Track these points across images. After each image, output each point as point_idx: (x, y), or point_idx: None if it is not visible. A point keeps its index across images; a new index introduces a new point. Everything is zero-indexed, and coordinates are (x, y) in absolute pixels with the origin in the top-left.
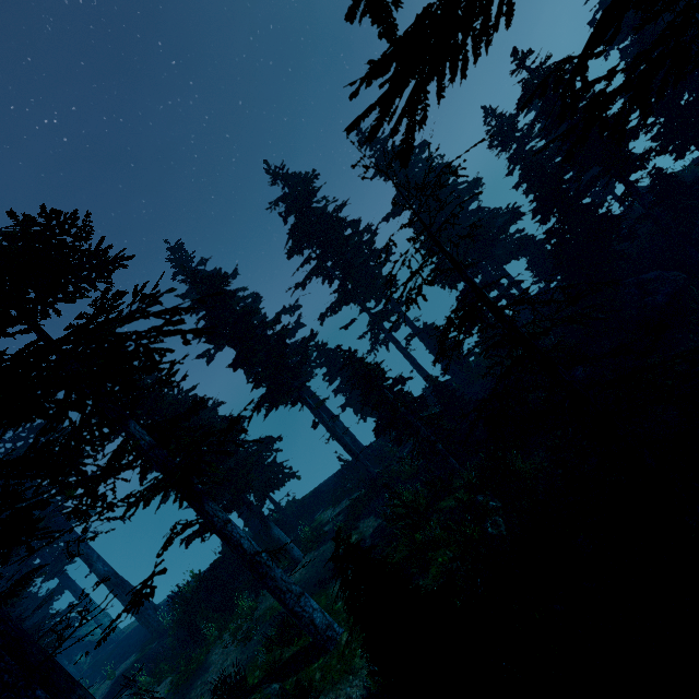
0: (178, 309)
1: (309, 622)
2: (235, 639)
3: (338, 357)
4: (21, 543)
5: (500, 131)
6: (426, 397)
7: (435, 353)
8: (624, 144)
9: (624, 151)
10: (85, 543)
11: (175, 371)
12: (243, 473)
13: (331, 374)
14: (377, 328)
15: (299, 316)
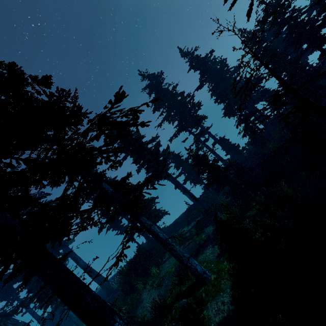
0: (136, 111)
1: (195, 270)
2: (153, 287)
3: (180, 157)
4: (66, 235)
5: (250, 39)
6: (229, 167)
7: (227, 150)
8: (320, 29)
9: (319, 33)
10: (74, 253)
11: (117, 161)
12: (146, 210)
13: (177, 165)
14: (198, 140)
15: (158, 141)
